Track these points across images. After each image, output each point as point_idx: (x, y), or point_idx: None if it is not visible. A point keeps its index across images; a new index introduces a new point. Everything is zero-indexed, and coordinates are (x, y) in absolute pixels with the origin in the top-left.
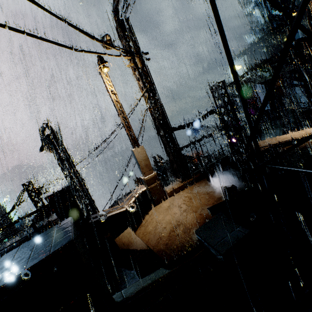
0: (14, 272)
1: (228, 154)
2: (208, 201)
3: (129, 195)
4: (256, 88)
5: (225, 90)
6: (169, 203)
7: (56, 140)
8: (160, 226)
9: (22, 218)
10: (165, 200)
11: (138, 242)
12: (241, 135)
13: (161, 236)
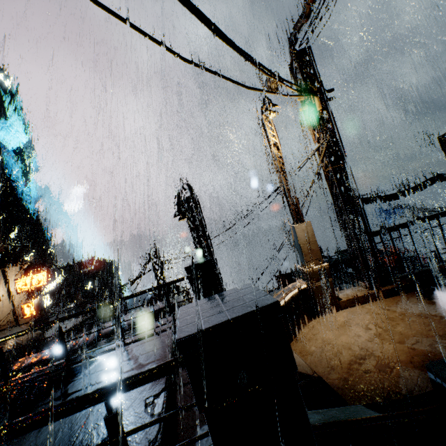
0: (215, 320)
1: None
2: (428, 330)
3: (281, 291)
4: None
5: None
6: (345, 317)
7: (195, 204)
8: (330, 349)
9: (158, 286)
10: (337, 311)
11: (297, 360)
12: None
13: (332, 364)
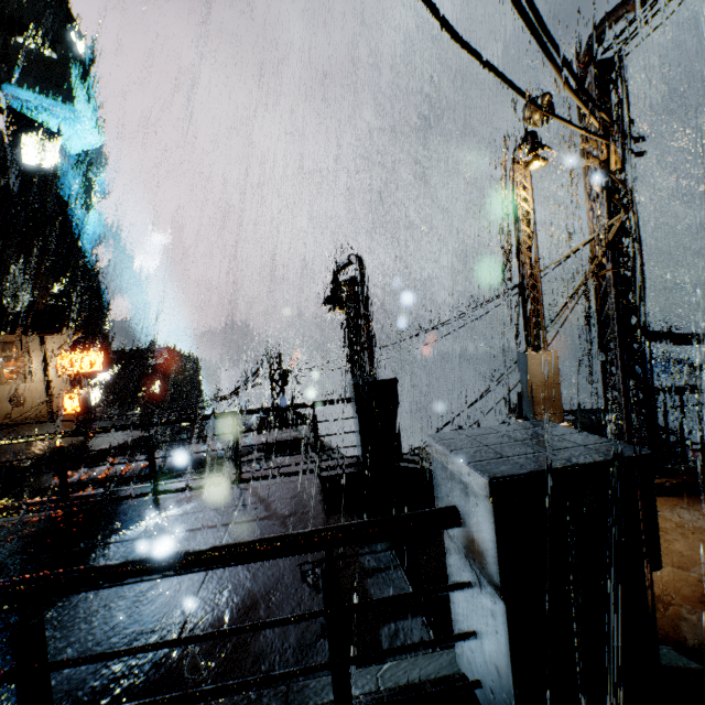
0: (542, 461)
1: None
2: None
3: None
4: None
5: None
6: None
7: (364, 291)
8: None
9: (305, 404)
10: None
11: None
12: None
13: None
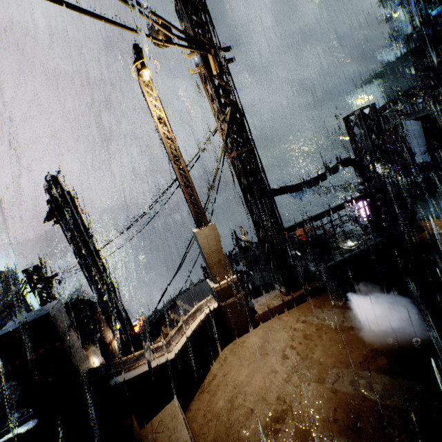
0: None
1: (374, 242)
2: (348, 354)
3: (184, 318)
4: (403, 128)
5: (375, 122)
6: (261, 338)
7: (66, 205)
8: (242, 404)
9: None
10: (253, 328)
11: None
12: (401, 208)
13: (242, 439)
